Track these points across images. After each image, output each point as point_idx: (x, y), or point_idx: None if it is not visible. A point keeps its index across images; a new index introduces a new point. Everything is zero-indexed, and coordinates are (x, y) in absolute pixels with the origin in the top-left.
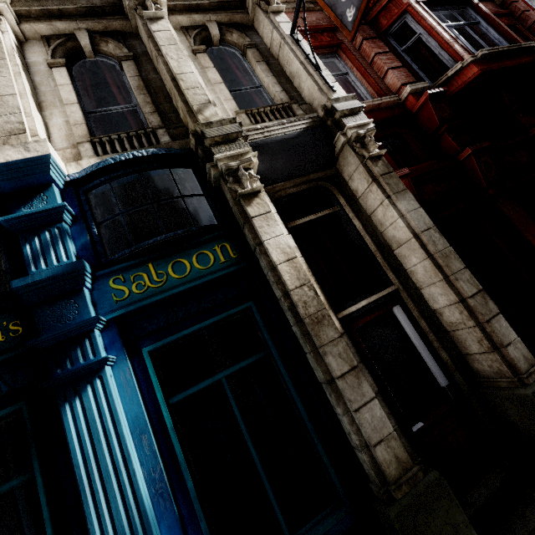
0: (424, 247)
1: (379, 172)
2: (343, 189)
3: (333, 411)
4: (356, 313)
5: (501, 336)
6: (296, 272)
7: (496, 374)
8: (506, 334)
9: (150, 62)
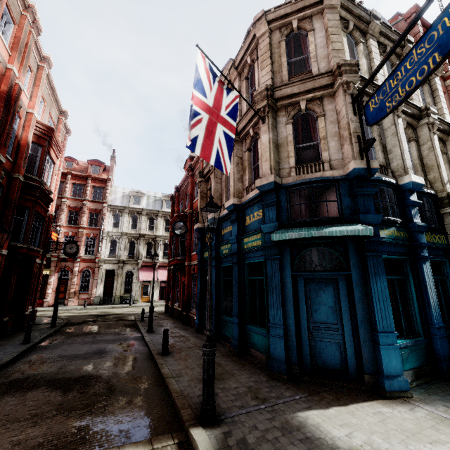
0: None
1: None
2: None
3: None
4: None
5: None
6: None
7: None
8: None
9: (419, 145)
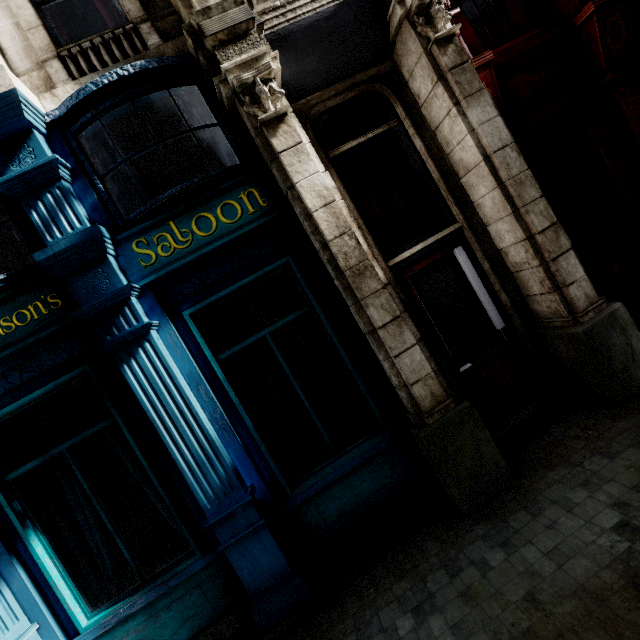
0: (494, 173)
1: (448, 65)
2: (403, 92)
3: (376, 358)
4: (410, 259)
5: (565, 275)
6: (335, 219)
7: (553, 315)
8: (572, 273)
9: None
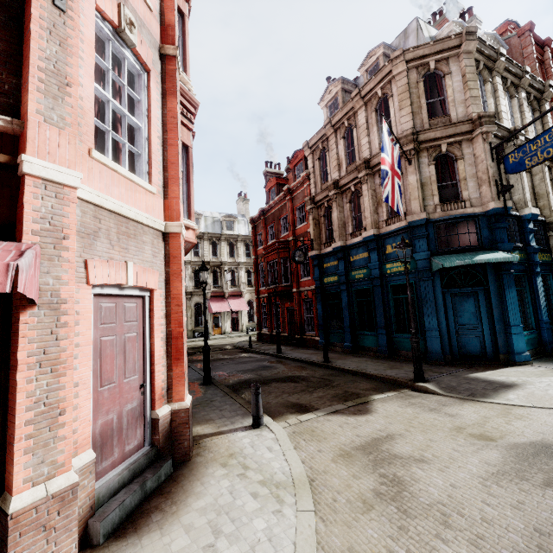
0: None
1: None
2: None
3: None
4: None
5: None
6: None
7: None
8: None
9: (531, 175)
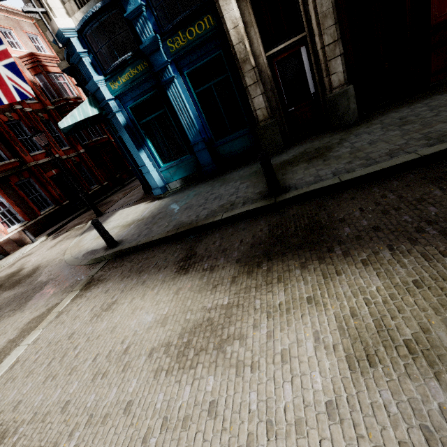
0: (315, 9)
1: None
2: None
3: (249, 99)
4: (277, 52)
5: (332, 69)
6: (237, 35)
7: (327, 88)
8: (336, 68)
9: None
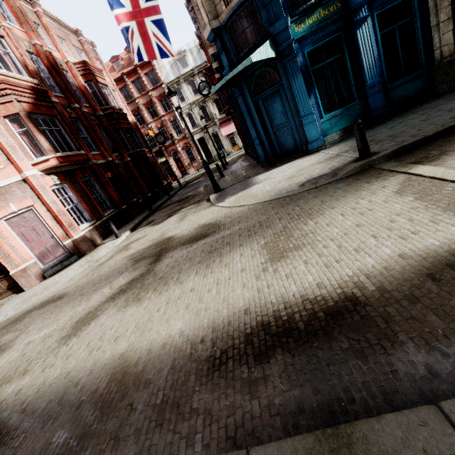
0: None
1: None
2: None
3: (432, 39)
4: (453, 0)
5: None
6: None
7: None
8: None
9: None
